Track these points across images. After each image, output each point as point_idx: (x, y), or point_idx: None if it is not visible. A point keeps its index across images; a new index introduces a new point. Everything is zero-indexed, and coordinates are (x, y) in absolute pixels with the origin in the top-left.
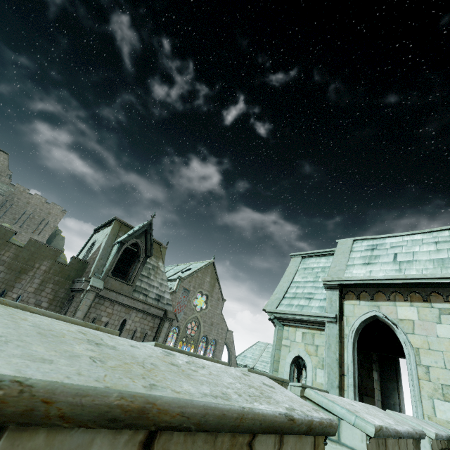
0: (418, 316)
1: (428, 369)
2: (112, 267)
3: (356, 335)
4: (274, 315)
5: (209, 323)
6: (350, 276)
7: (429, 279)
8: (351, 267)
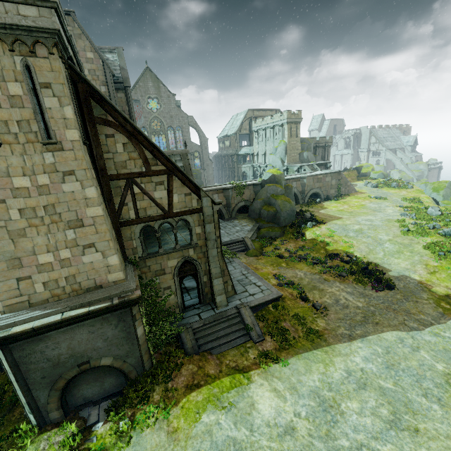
0: None
1: None
2: None
3: None
4: None
5: (169, 117)
6: None
7: None
8: None
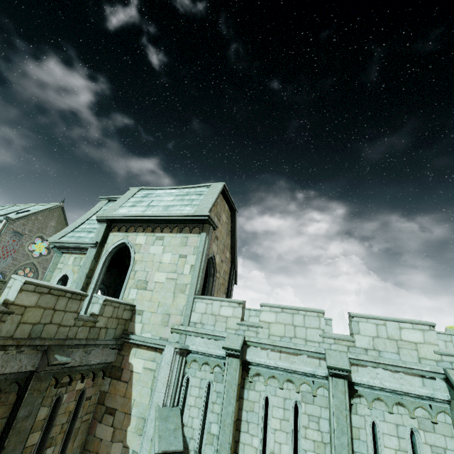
0: (145, 241)
1: (136, 272)
2: None
3: (109, 256)
4: (54, 244)
5: None
6: (114, 214)
7: (153, 217)
8: (122, 208)
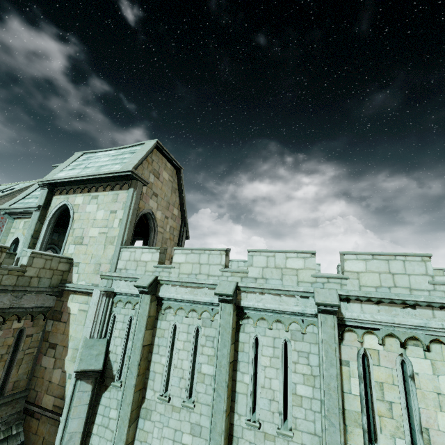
0: (83, 201)
1: (74, 230)
2: None
3: (54, 218)
4: (5, 211)
5: None
6: (52, 177)
7: (85, 177)
8: (62, 172)
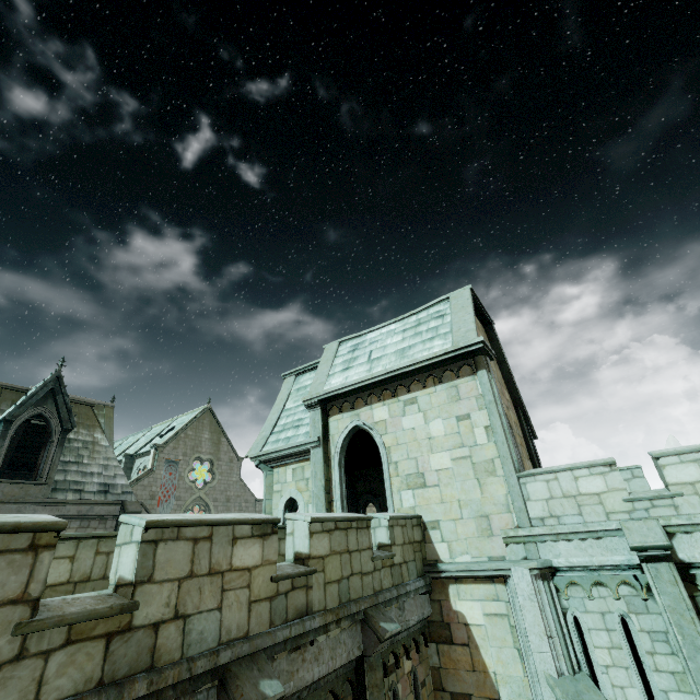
0: (389, 413)
1: (397, 465)
2: None
3: (343, 453)
4: (259, 459)
5: (224, 499)
6: (327, 389)
7: (389, 373)
8: (332, 377)
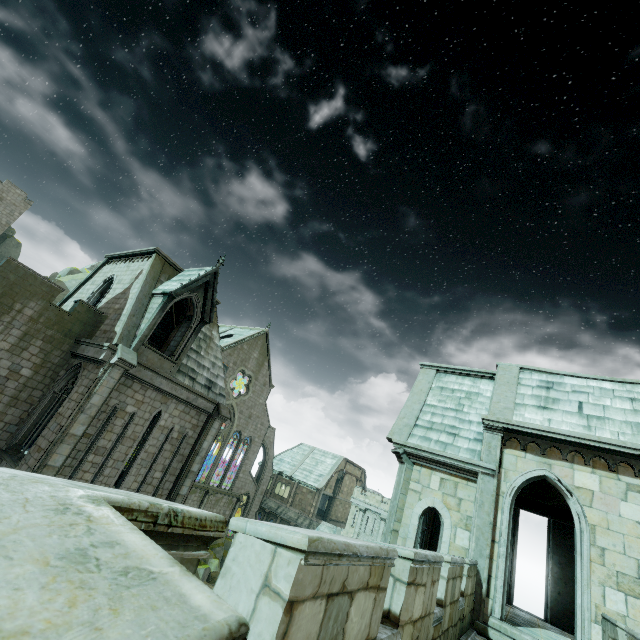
0: (600, 487)
1: (603, 552)
2: (150, 331)
3: (515, 495)
4: (404, 449)
5: (247, 414)
6: (524, 422)
7: (628, 448)
8: (522, 408)
